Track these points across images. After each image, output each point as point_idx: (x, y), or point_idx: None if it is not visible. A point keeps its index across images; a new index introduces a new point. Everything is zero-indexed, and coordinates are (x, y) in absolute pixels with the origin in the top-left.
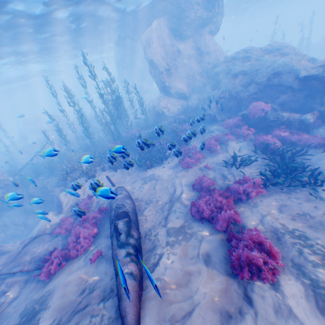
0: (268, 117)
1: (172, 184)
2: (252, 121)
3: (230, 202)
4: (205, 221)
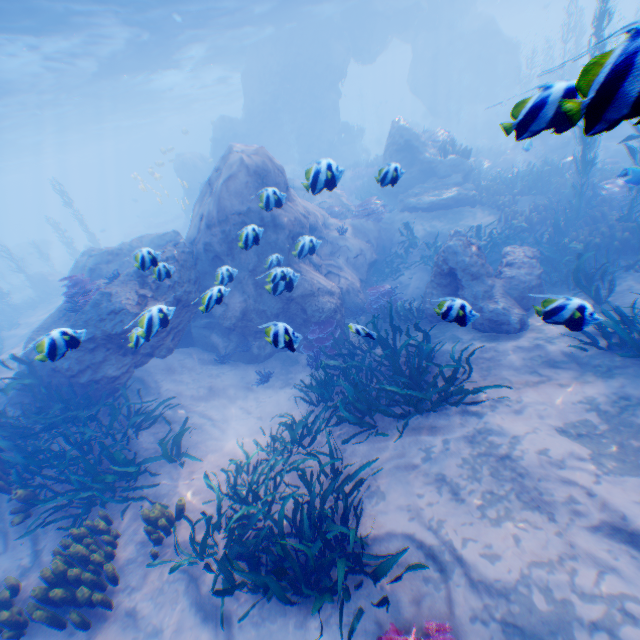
0: None
1: None
2: None
3: None
4: None
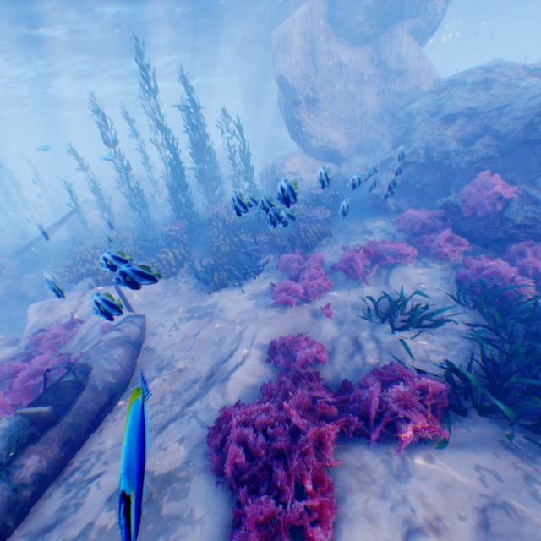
0: (510, 216)
1: (237, 334)
2: (467, 220)
3: (327, 441)
4: (230, 488)
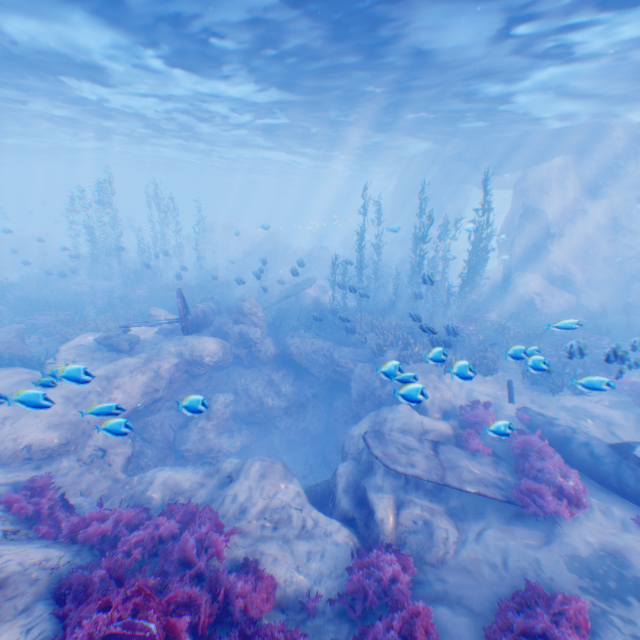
0: None
1: None
2: None
3: None
4: None
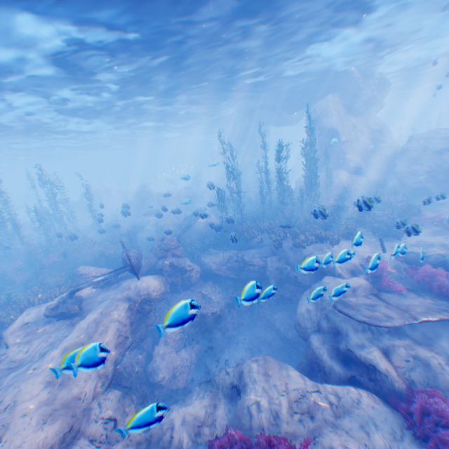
0: None
1: None
2: None
3: None
4: None
